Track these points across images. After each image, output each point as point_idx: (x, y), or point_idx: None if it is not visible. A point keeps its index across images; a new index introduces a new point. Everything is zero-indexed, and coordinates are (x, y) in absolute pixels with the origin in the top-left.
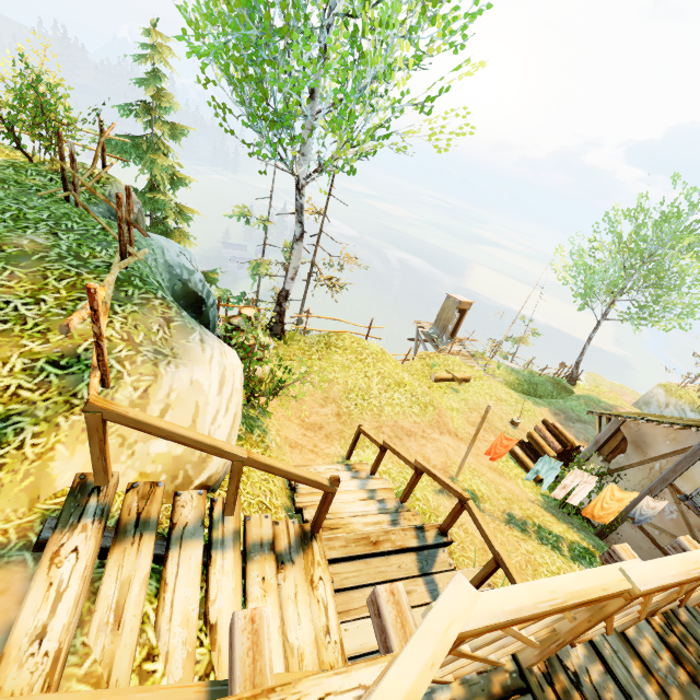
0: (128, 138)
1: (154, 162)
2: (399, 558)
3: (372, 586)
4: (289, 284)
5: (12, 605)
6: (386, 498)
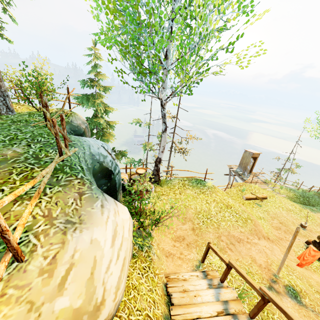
0: (84, 95)
1: (95, 104)
2: None
3: None
4: (160, 155)
5: None
6: (237, 309)
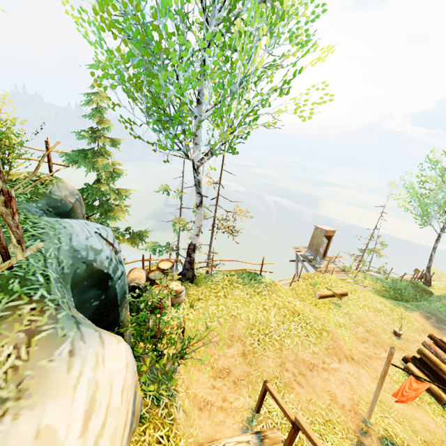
0: (80, 151)
1: (96, 164)
2: None
3: None
4: (195, 239)
5: None
6: None
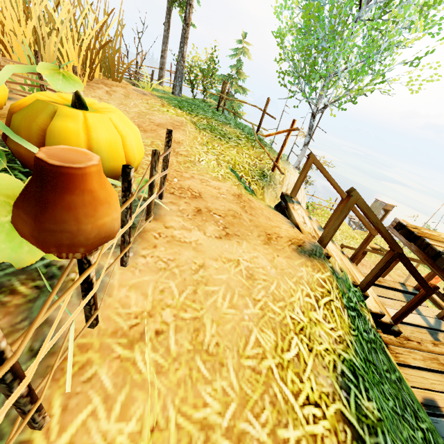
0: None
1: (233, 104)
2: (393, 292)
3: (381, 297)
4: None
5: (283, 218)
6: None
